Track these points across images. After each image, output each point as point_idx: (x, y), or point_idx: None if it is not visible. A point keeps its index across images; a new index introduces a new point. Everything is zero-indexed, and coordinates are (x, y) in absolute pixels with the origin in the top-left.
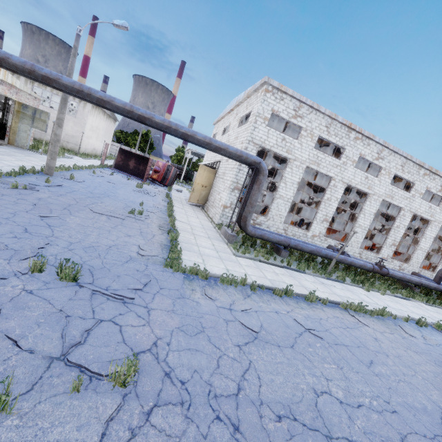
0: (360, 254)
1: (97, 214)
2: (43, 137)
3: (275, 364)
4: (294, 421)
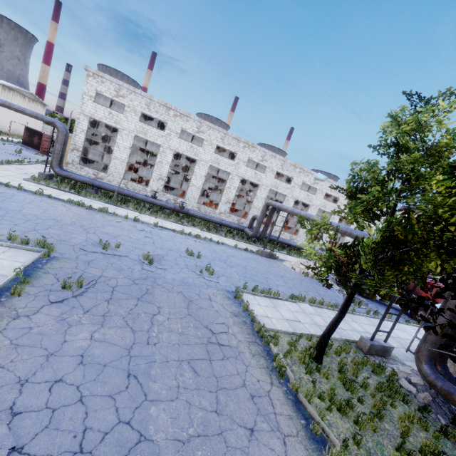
0: (198, 208)
1: None
2: None
3: None
4: None
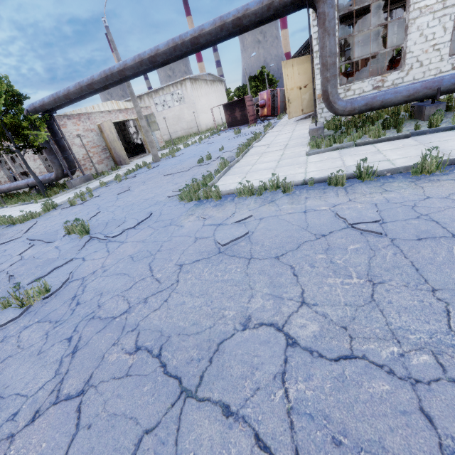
0: None
1: (166, 176)
2: (177, 135)
3: (212, 284)
4: (152, 358)
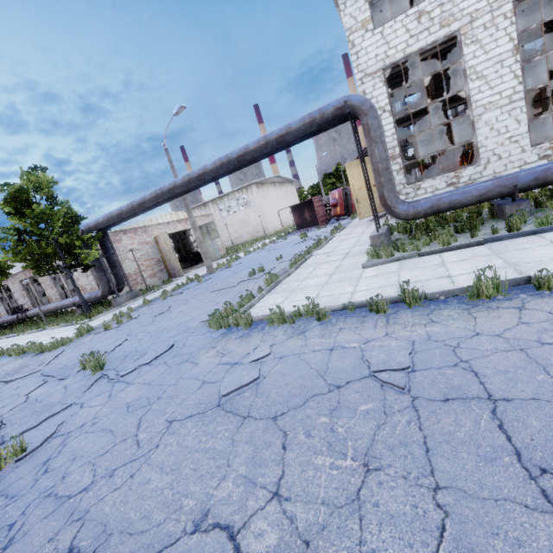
0: None
1: (211, 293)
2: (242, 240)
3: (190, 453)
4: None
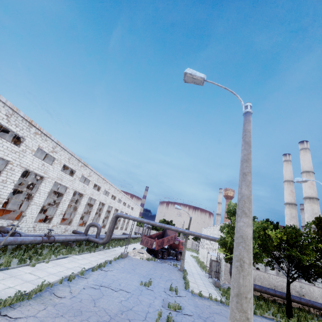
0: (34, 227)
1: None
2: None
3: None
4: None
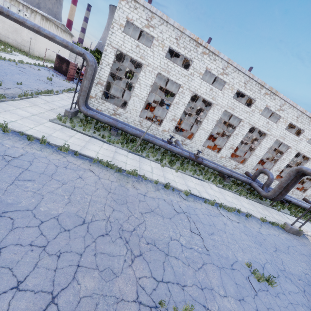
0: (202, 151)
1: None
2: (7, 40)
3: None
4: None
